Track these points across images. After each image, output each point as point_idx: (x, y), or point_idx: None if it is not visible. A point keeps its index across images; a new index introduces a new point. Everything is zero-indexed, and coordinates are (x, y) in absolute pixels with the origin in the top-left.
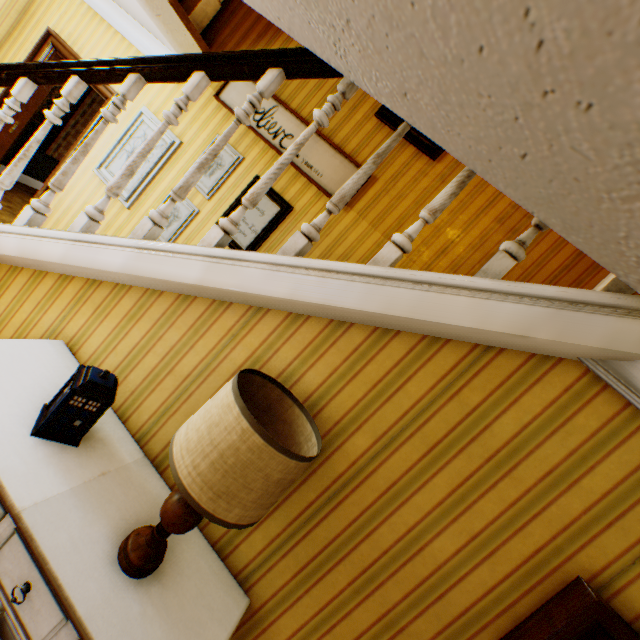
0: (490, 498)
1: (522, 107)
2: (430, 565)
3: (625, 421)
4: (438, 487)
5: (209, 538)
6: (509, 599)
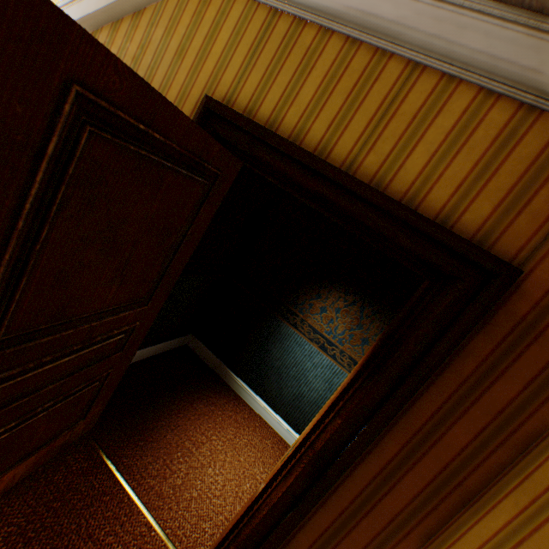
0: (174, 88)
1: None
2: None
3: (228, 4)
4: None
5: None
6: None
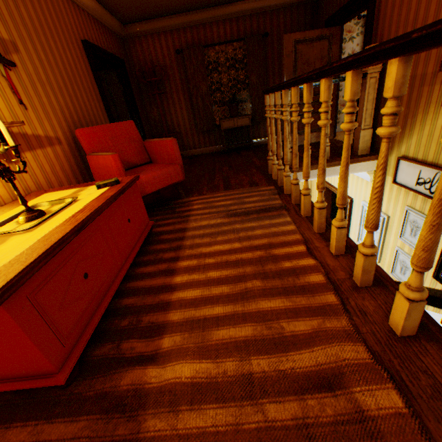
0: None
1: None
2: None
3: None
4: None
5: None
6: None
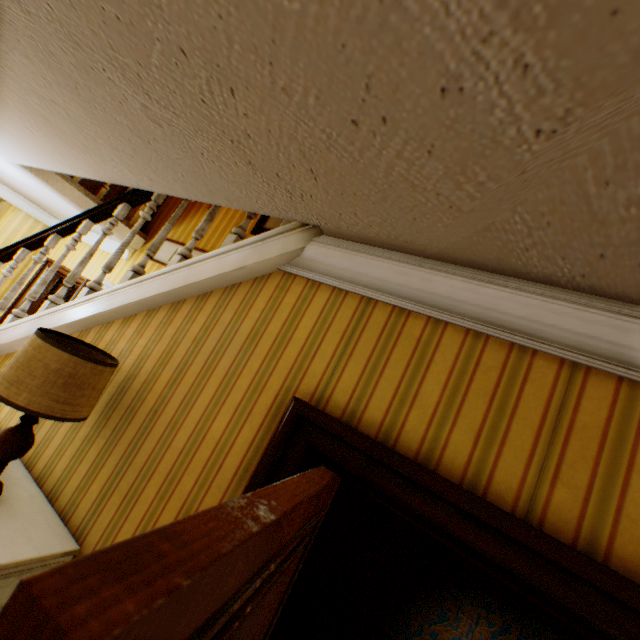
0: (244, 375)
1: (157, 154)
2: (212, 445)
3: (309, 290)
4: (213, 384)
5: (58, 510)
6: (265, 444)
